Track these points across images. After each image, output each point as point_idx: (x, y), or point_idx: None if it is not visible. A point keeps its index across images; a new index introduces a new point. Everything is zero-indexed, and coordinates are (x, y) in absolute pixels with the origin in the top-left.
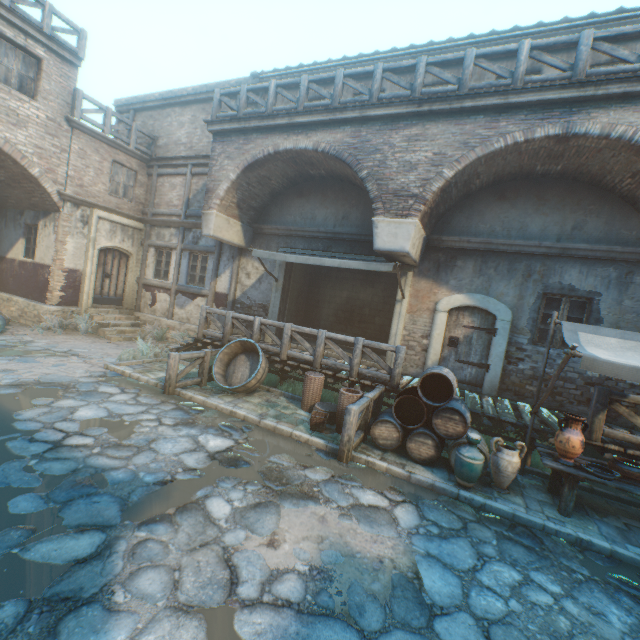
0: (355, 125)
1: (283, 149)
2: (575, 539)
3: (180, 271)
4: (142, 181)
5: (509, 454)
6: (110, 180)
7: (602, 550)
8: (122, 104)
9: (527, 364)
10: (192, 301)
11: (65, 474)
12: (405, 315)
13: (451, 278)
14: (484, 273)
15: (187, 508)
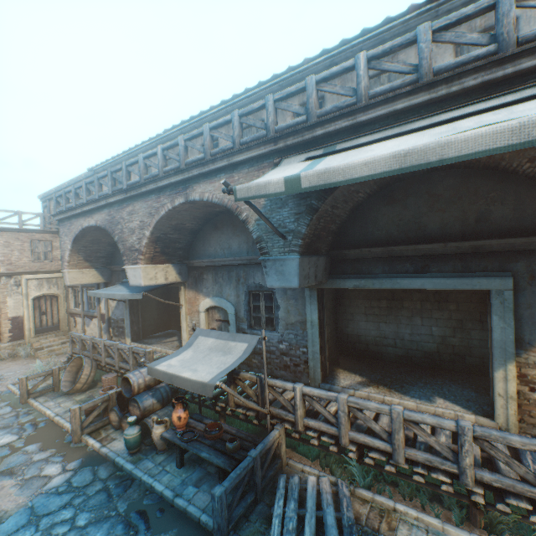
0: (109, 208)
1: (85, 227)
2: (151, 486)
3: (84, 301)
4: (57, 245)
5: (156, 427)
6: (32, 253)
7: (159, 492)
8: (41, 198)
9: None
10: (92, 321)
11: None
12: (187, 316)
13: (203, 287)
14: (218, 281)
15: None
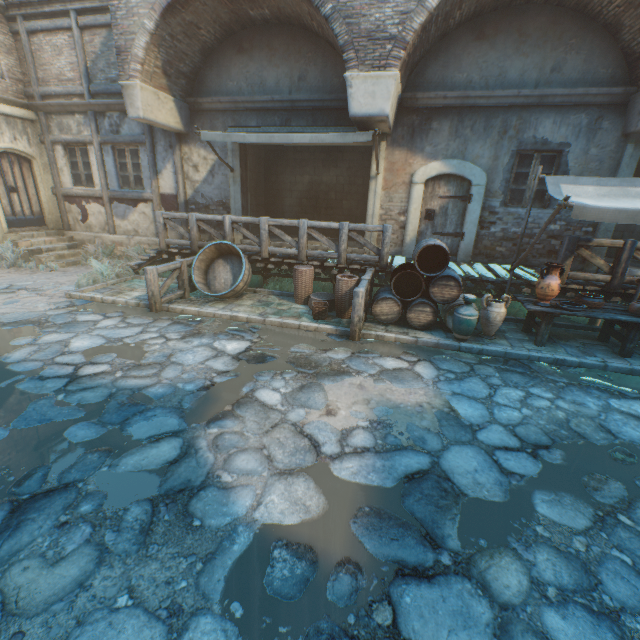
0: None
1: None
2: (553, 361)
3: (107, 173)
4: (7, 44)
5: (498, 307)
6: None
7: (572, 364)
8: None
9: (498, 227)
10: (134, 209)
11: (103, 400)
12: (381, 193)
13: (426, 145)
14: (460, 135)
15: (241, 403)
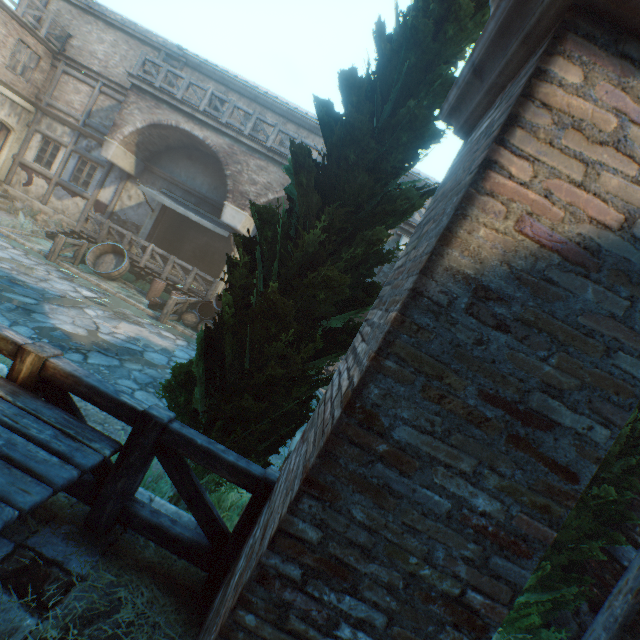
0: (233, 140)
1: (183, 128)
2: None
3: (66, 168)
4: (44, 68)
5: None
6: (11, 56)
7: None
8: None
9: None
10: (72, 198)
11: (4, 276)
12: None
13: None
14: None
15: (75, 307)
